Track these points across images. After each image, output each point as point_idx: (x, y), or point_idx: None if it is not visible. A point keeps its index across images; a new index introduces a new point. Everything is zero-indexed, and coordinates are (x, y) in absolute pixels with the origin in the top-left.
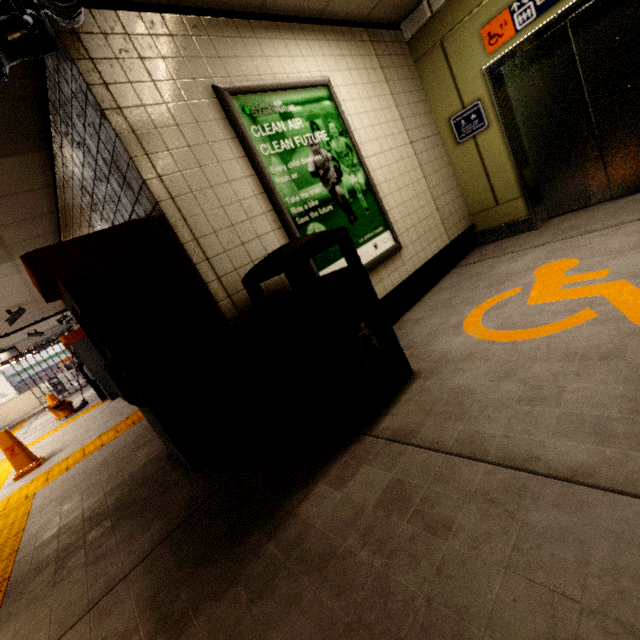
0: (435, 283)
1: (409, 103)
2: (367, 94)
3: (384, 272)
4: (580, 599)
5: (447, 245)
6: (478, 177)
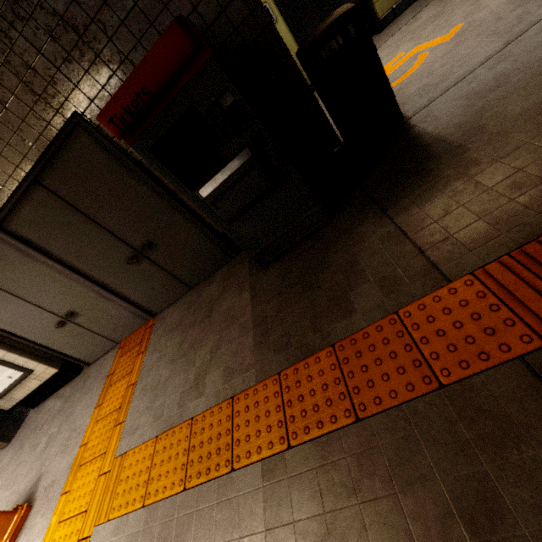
0: None
1: None
2: None
3: None
4: None
5: None
6: None
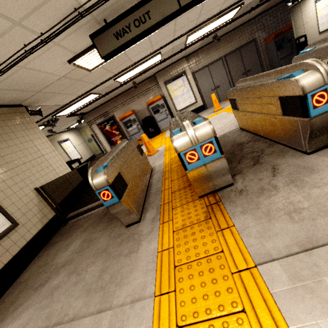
0: None
1: None
2: None
3: None
4: None
5: None
6: None
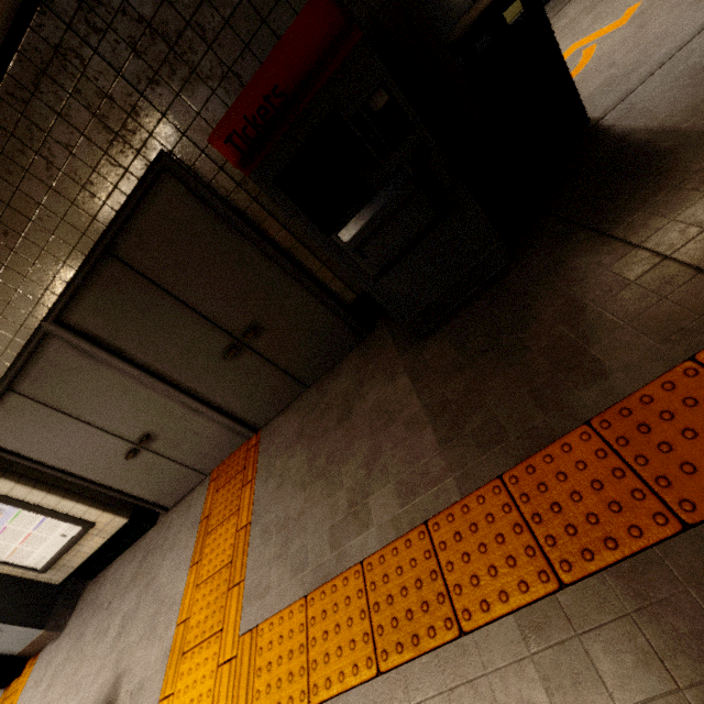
0: None
1: None
2: None
3: None
4: None
5: None
6: None
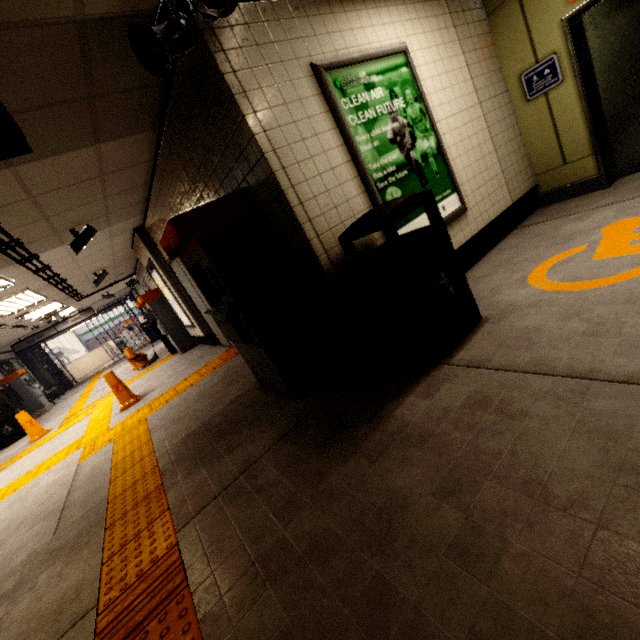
0: (495, 244)
1: (479, 61)
2: (440, 56)
3: (450, 233)
4: (627, 444)
5: (510, 206)
6: (546, 135)
